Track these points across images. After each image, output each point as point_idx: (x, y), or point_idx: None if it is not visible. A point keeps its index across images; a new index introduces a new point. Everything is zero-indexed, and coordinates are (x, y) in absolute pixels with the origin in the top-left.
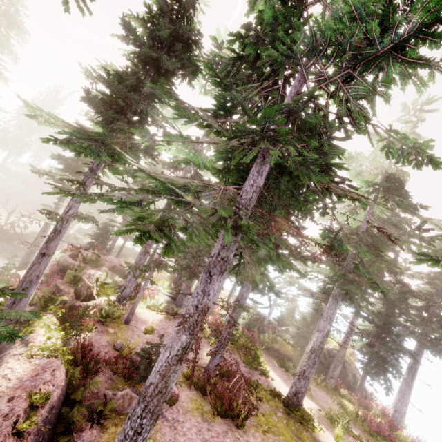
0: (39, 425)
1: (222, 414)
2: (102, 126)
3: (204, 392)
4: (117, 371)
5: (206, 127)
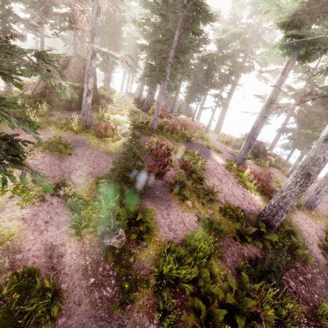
0: None
1: None
2: None
3: None
4: None
5: None
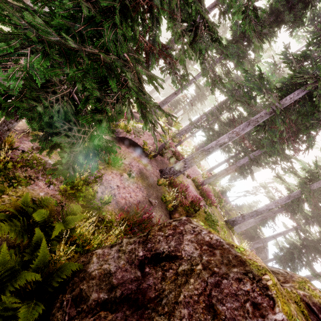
0: (161, 144)
1: (203, 195)
2: (228, 43)
3: (197, 187)
4: (175, 154)
5: (287, 63)
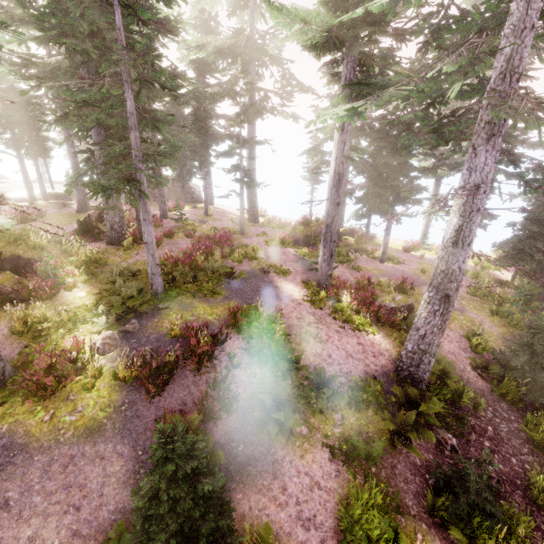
0: None
1: None
2: None
3: None
4: None
5: None
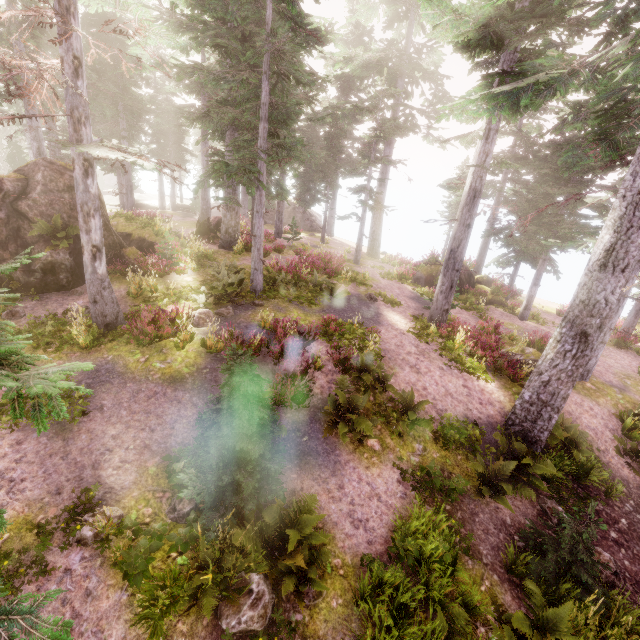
0: None
1: None
2: None
3: None
4: None
5: None
